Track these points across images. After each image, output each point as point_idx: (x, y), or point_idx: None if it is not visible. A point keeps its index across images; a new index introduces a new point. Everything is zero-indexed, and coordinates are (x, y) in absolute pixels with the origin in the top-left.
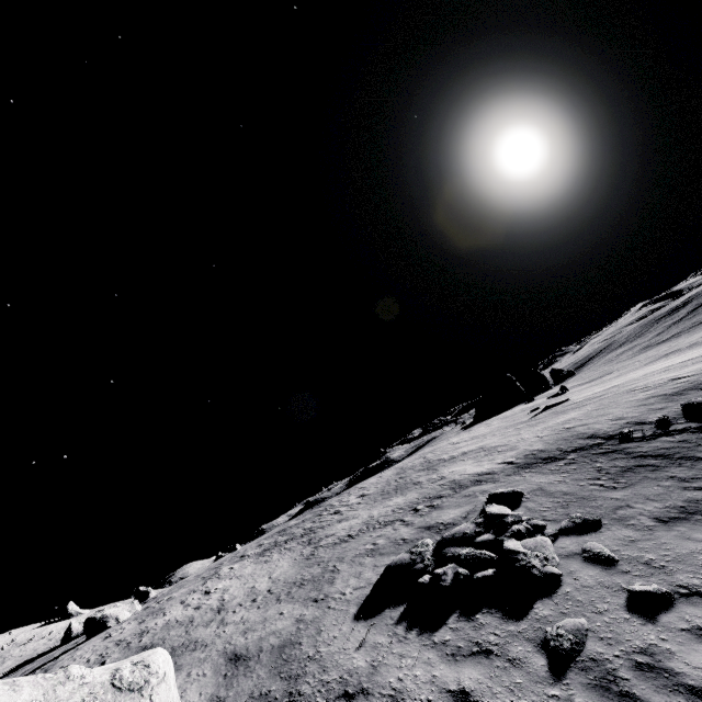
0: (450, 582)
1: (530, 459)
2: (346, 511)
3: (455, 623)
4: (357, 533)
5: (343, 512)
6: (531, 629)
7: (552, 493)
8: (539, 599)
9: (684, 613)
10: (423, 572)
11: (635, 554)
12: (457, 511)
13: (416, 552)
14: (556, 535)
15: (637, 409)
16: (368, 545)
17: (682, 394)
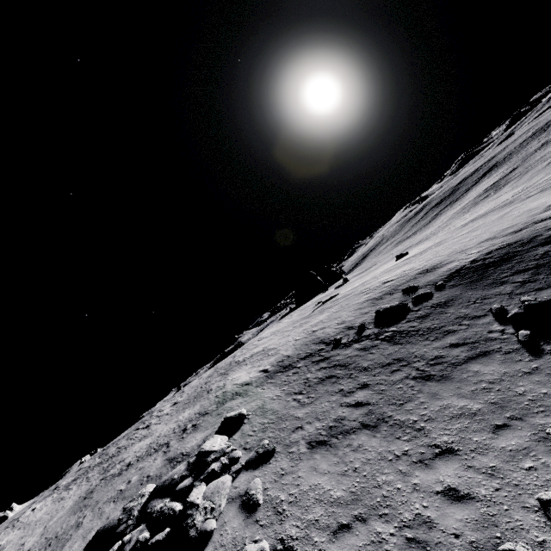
0: None
1: (278, 366)
2: (153, 425)
3: None
4: (134, 461)
5: (151, 426)
6: None
7: (266, 411)
8: None
9: None
10: (122, 535)
11: (275, 494)
12: (200, 437)
13: (127, 508)
14: (240, 470)
15: (355, 313)
16: (124, 484)
17: (382, 298)
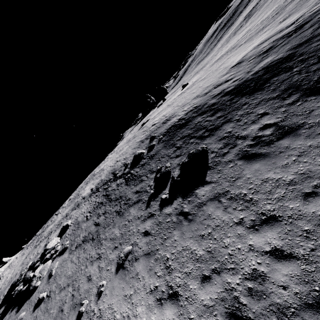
0: (14, 295)
1: (96, 188)
2: (59, 213)
3: (7, 315)
4: (42, 240)
5: (58, 214)
6: (15, 318)
7: (76, 222)
8: (27, 300)
9: (40, 307)
10: (18, 285)
11: (58, 270)
12: (56, 233)
13: (21, 274)
14: (56, 257)
15: (131, 152)
16: (32, 255)
17: (143, 142)
